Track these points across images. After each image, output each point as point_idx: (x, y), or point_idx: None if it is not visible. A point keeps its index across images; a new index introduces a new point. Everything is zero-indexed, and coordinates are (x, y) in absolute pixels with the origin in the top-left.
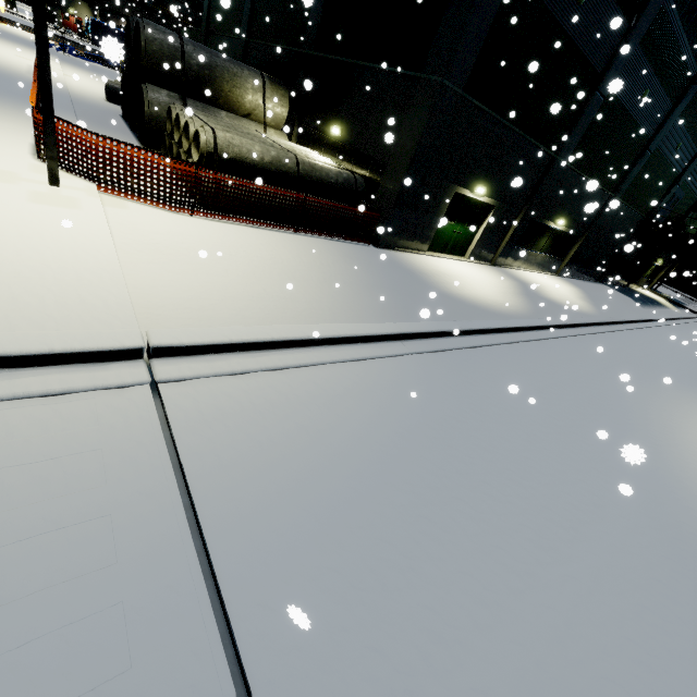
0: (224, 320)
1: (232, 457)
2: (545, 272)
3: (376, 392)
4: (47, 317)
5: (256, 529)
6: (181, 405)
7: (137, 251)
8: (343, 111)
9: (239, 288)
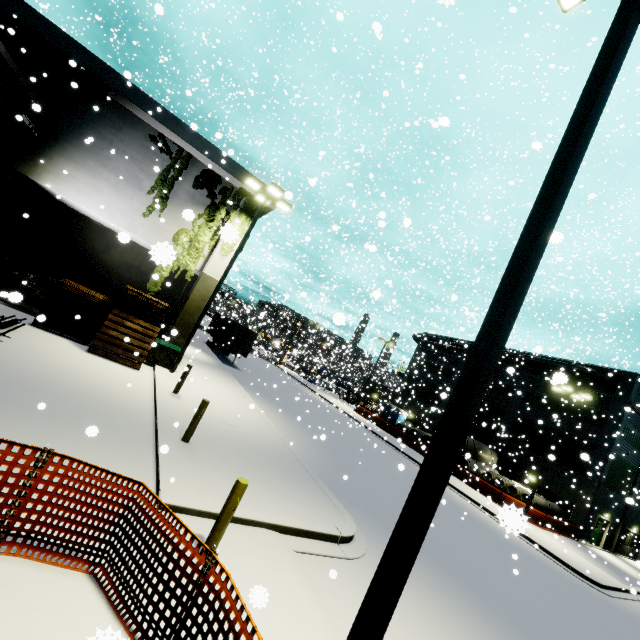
0: None
1: None
2: (632, 558)
3: None
4: (612, 579)
5: None
6: None
7: None
8: (533, 470)
9: None
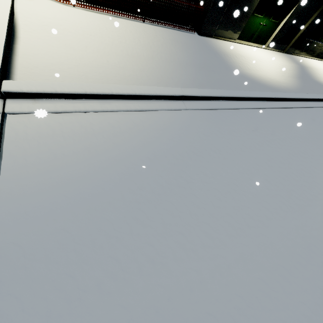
0: (72, 79)
1: (34, 161)
2: None
3: (148, 132)
4: None
5: (30, 203)
6: (15, 128)
7: (32, 30)
8: None
9: (91, 58)
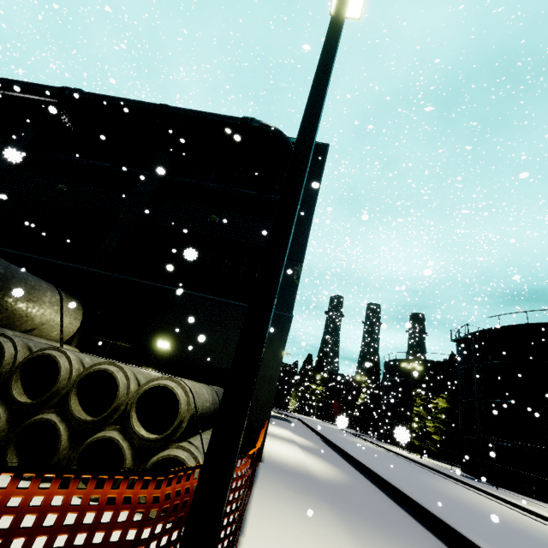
0: None
1: None
2: None
3: None
4: None
5: None
6: None
7: None
8: (168, 326)
9: None
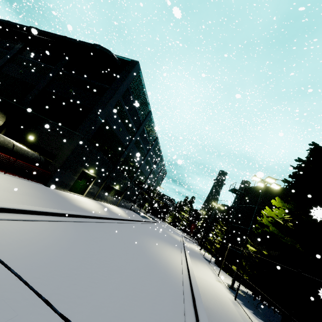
0: None
1: (6, 243)
2: (113, 204)
3: (58, 230)
4: None
5: (25, 261)
6: None
7: None
8: (37, 132)
9: None
